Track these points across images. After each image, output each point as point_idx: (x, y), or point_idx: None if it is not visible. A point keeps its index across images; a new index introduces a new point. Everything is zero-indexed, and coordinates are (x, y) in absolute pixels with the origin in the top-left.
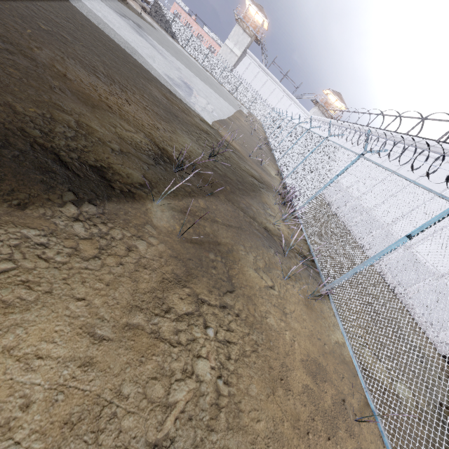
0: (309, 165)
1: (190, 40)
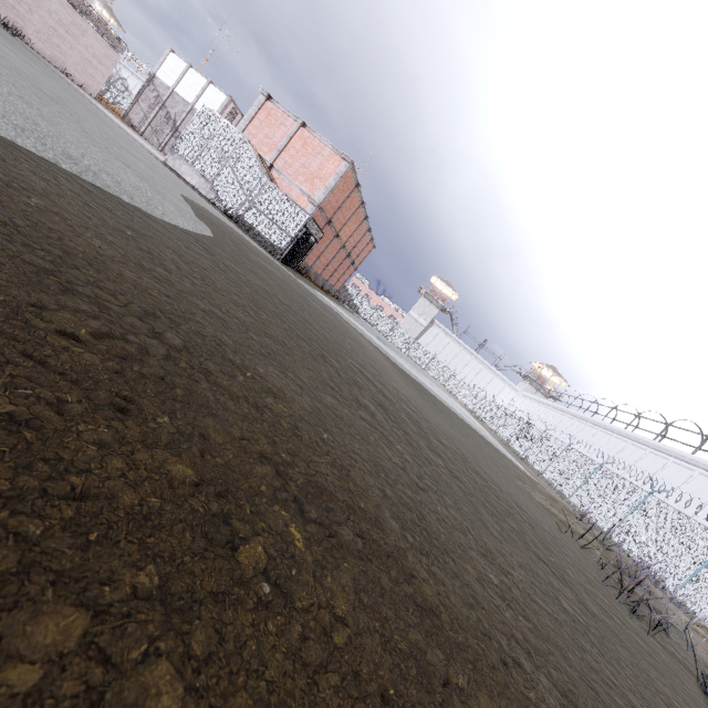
0: (646, 527)
1: (374, 314)
